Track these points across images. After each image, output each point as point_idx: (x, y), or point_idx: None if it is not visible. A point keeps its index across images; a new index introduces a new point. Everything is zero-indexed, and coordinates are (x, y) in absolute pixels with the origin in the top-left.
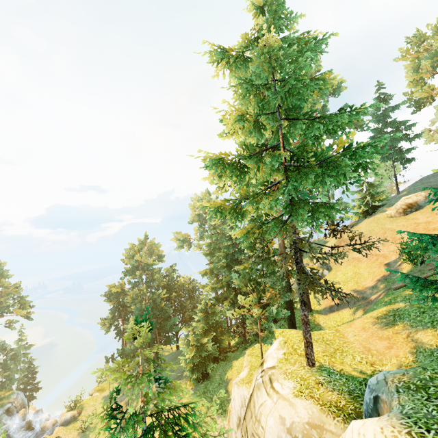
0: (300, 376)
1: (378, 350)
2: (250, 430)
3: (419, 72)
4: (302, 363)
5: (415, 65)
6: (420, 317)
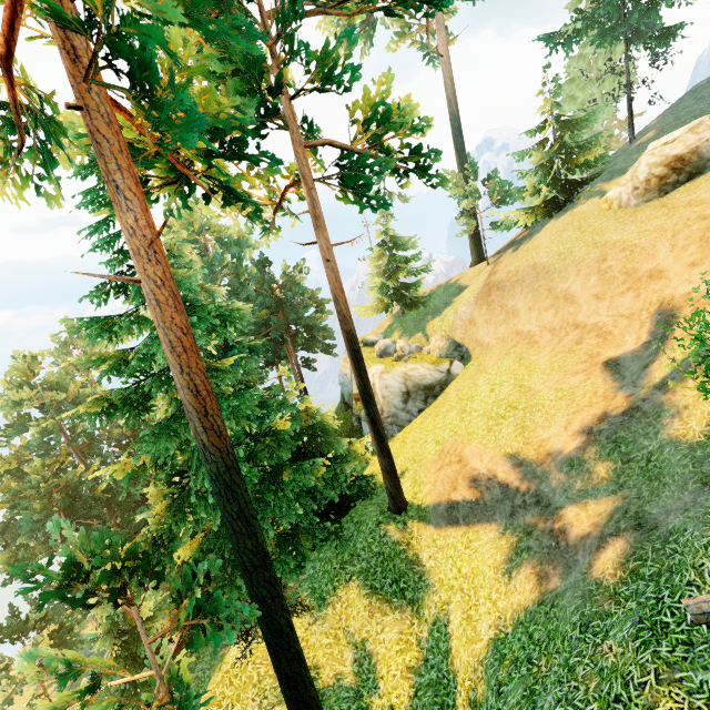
0: None
1: None
2: None
3: None
4: None
5: None
6: None
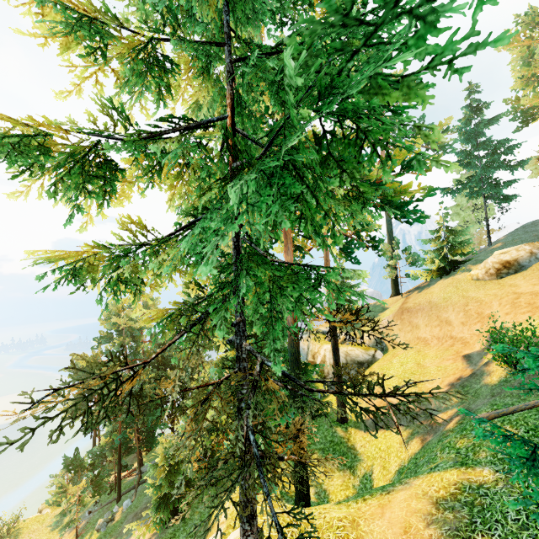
0: None
1: None
2: None
3: (532, 66)
4: None
5: (526, 53)
6: (530, 532)
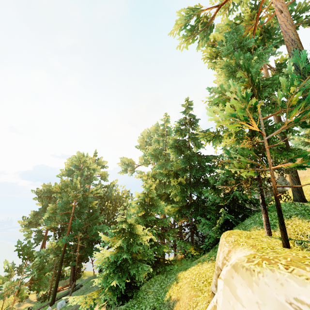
0: None
1: None
2: None
3: None
4: None
5: None
6: None
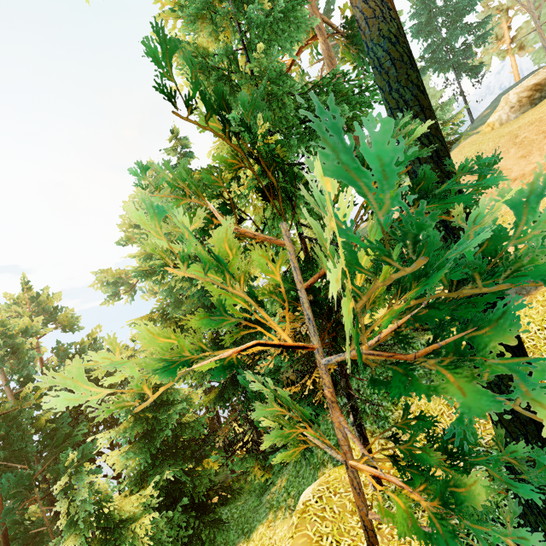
0: None
1: None
2: None
3: None
4: None
5: None
6: None
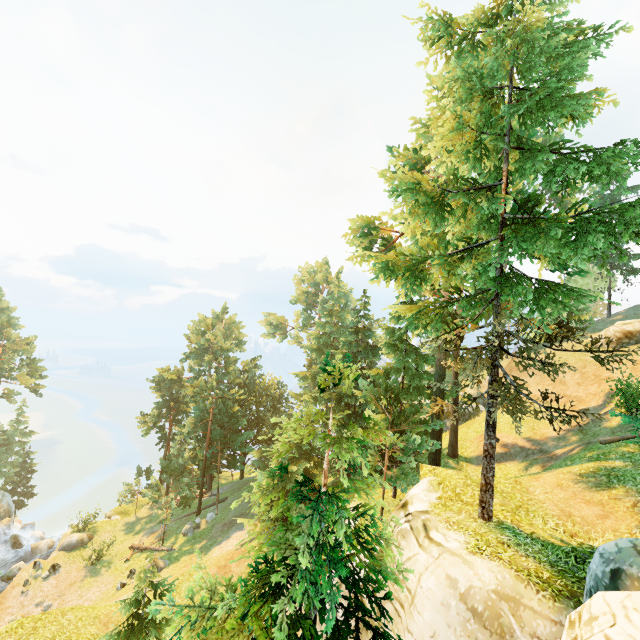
0: (471, 529)
1: (584, 518)
2: (383, 593)
3: None
4: (470, 513)
5: None
6: None
